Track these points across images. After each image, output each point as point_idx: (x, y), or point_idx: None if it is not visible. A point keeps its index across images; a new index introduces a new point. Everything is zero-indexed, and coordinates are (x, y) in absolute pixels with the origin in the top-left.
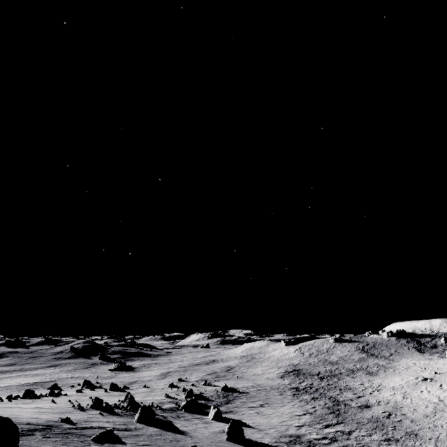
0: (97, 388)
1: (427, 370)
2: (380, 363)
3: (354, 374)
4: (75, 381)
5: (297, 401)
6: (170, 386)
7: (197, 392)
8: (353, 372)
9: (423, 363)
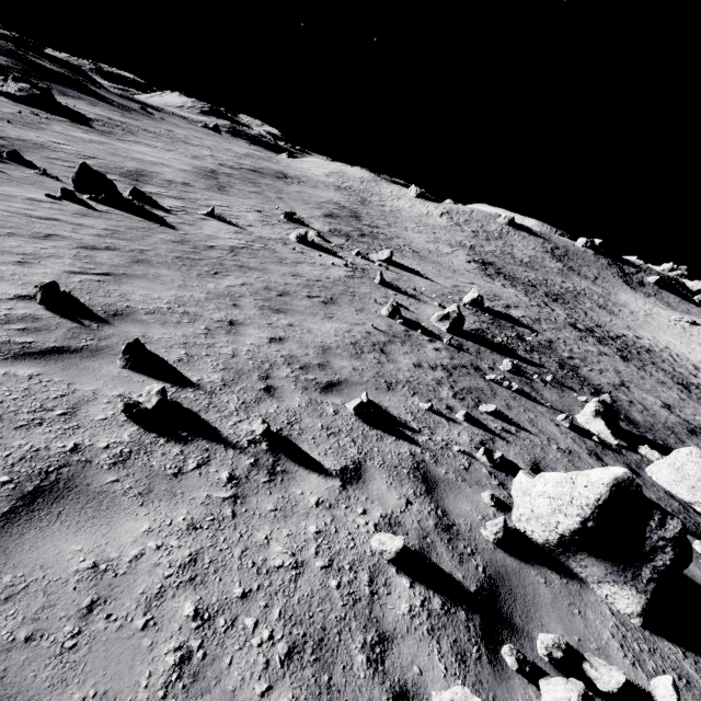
0: None
1: (692, 333)
2: (595, 290)
3: (584, 303)
4: None
5: (685, 397)
6: (301, 241)
7: (418, 295)
8: (576, 297)
9: (667, 315)
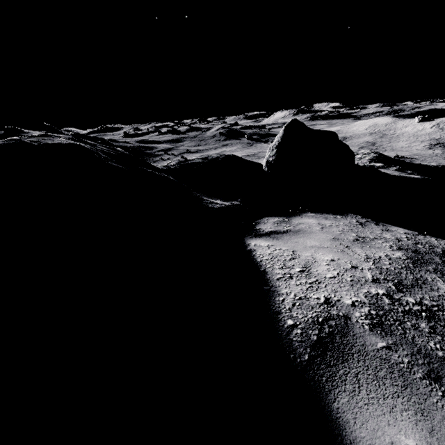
0: None
1: None
2: None
3: None
4: None
5: None
6: None
7: None
8: None
9: None
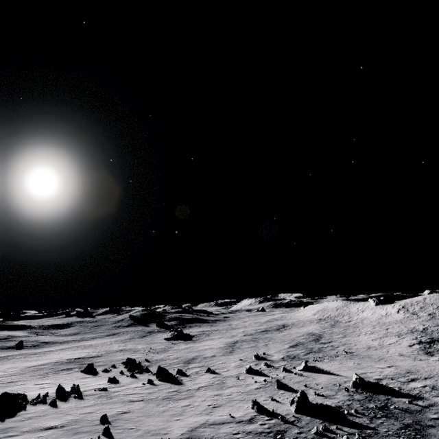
0: (142, 372)
1: None
2: None
3: None
4: (121, 357)
5: None
6: (247, 372)
7: (305, 389)
8: None
9: None
